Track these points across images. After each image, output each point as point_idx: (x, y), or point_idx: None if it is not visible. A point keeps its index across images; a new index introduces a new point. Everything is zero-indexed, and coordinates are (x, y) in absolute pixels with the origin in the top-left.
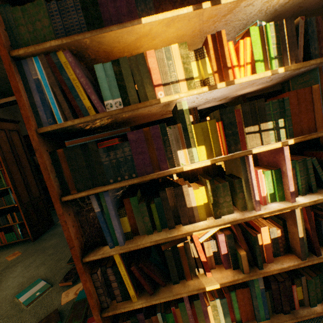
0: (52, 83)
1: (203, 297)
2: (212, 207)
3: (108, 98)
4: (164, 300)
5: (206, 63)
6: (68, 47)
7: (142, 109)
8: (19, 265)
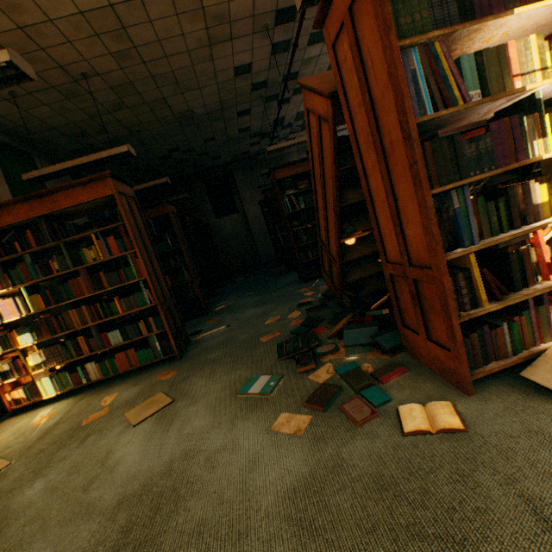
0: (427, 73)
1: (547, 302)
2: None
3: (469, 89)
4: (518, 301)
5: None
6: (441, 38)
7: (501, 99)
8: (194, 378)
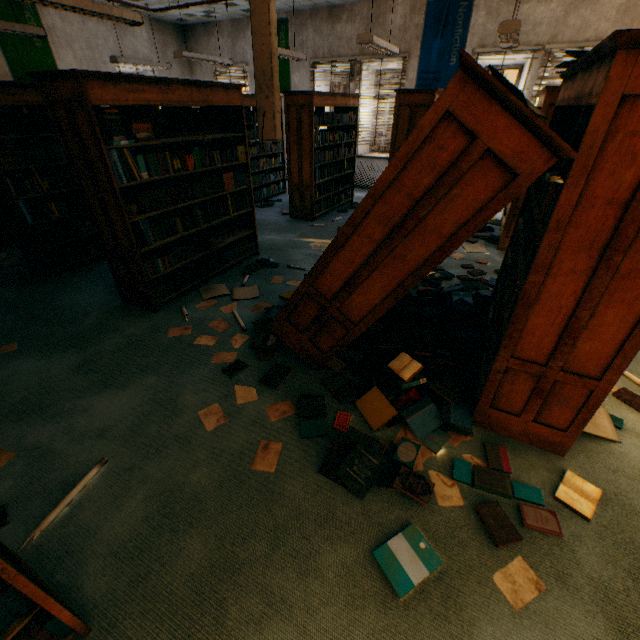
0: None
1: None
2: None
3: None
4: None
5: None
6: None
7: None
8: None
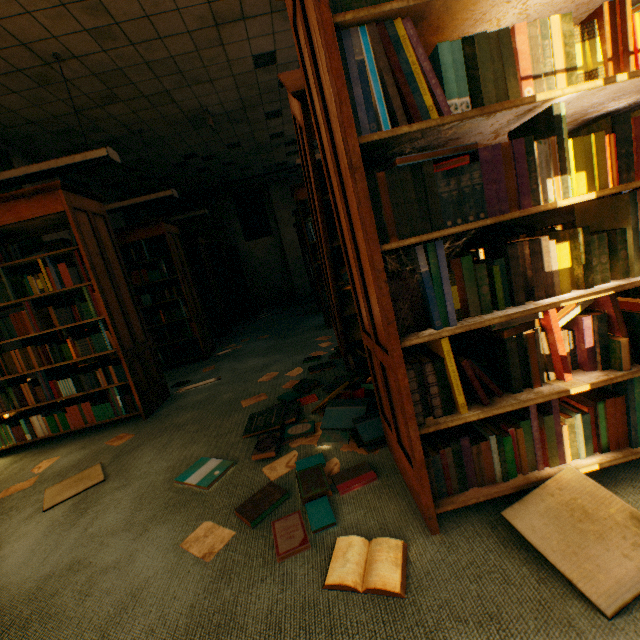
0: (382, 67)
1: (558, 411)
2: (582, 270)
3: (452, 96)
4: (510, 409)
5: (595, 46)
6: (407, 13)
7: (501, 113)
8: (145, 449)
